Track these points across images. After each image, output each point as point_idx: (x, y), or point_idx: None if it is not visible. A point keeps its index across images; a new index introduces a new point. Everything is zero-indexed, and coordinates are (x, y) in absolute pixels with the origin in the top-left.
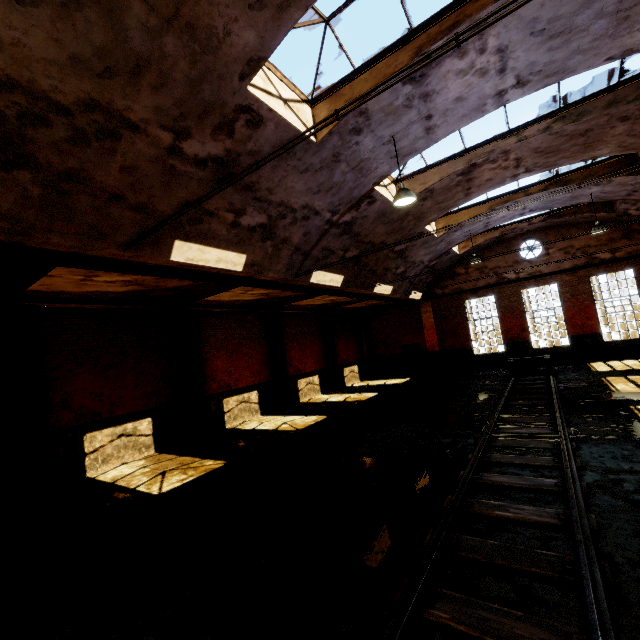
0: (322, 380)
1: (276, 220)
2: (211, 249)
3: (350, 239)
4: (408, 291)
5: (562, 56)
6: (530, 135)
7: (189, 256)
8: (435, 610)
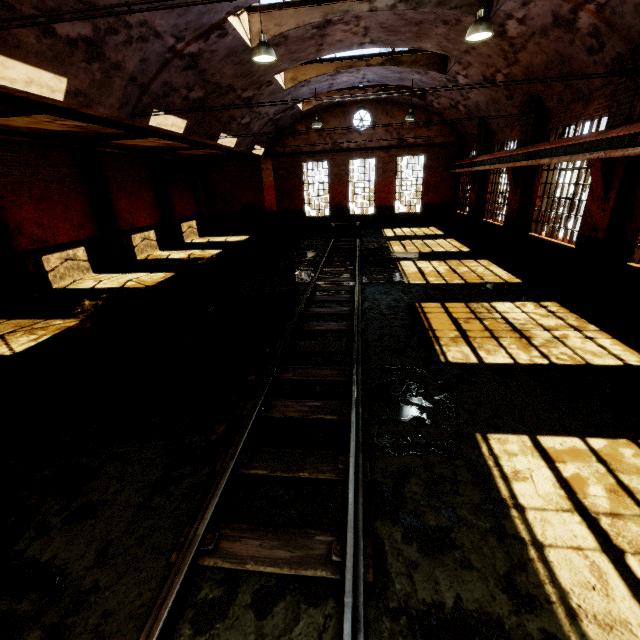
0: (159, 236)
1: (105, 34)
2: (16, 63)
3: (195, 76)
4: (251, 145)
5: None
6: (380, 8)
7: None
8: (285, 374)
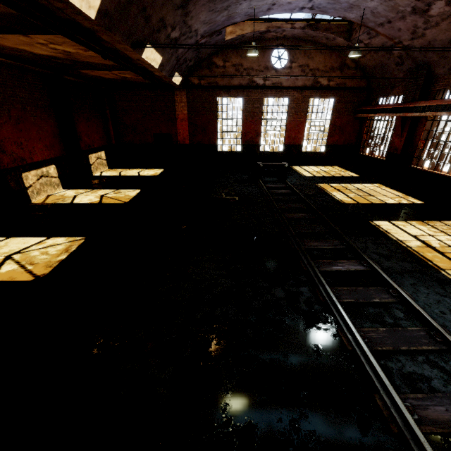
0: (62, 171)
1: None
2: None
3: None
4: (173, 71)
5: None
6: None
7: None
8: None
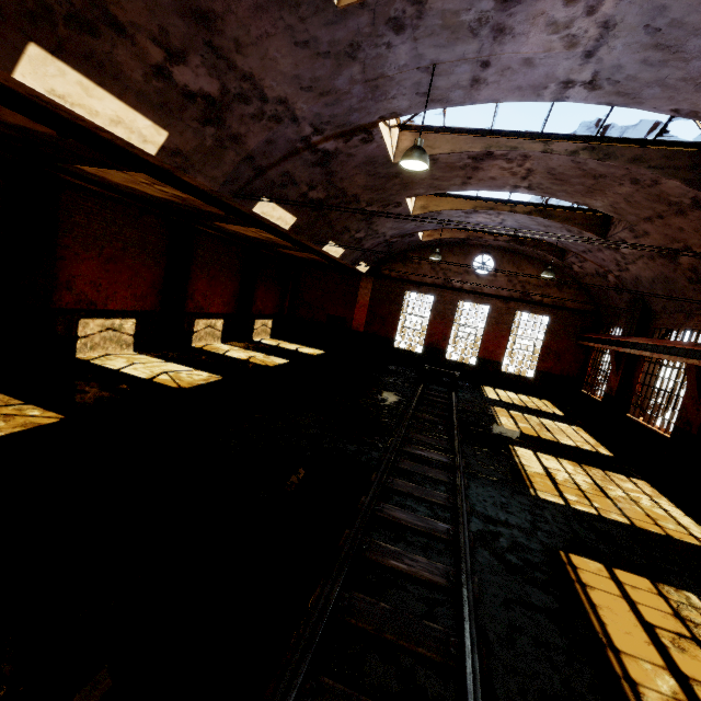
0: (227, 326)
1: (233, 100)
2: (106, 95)
3: (322, 175)
4: (357, 260)
5: (647, 78)
6: (557, 151)
7: (57, 87)
8: None
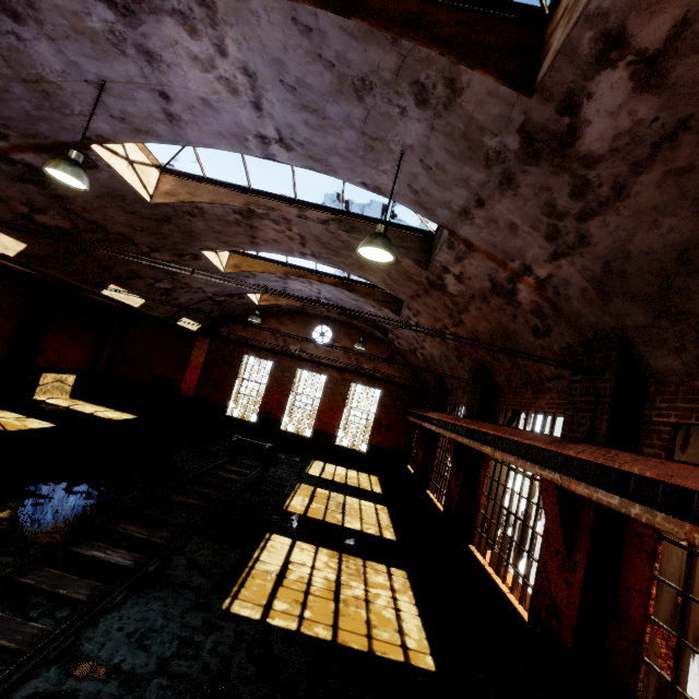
0: None
1: None
2: None
3: (47, 197)
4: (176, 315)
5: (322, 144)
6: (310, 218)
7: None
8: None
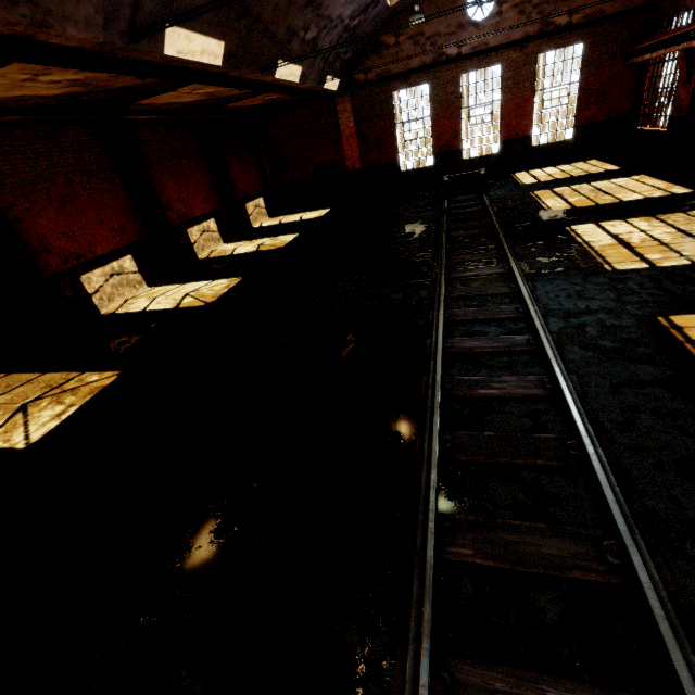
0: (221, 224)
1: None
2: None
3: None
4: (322, 76)
5: None
6: None
7: None
8: (456, 547)
